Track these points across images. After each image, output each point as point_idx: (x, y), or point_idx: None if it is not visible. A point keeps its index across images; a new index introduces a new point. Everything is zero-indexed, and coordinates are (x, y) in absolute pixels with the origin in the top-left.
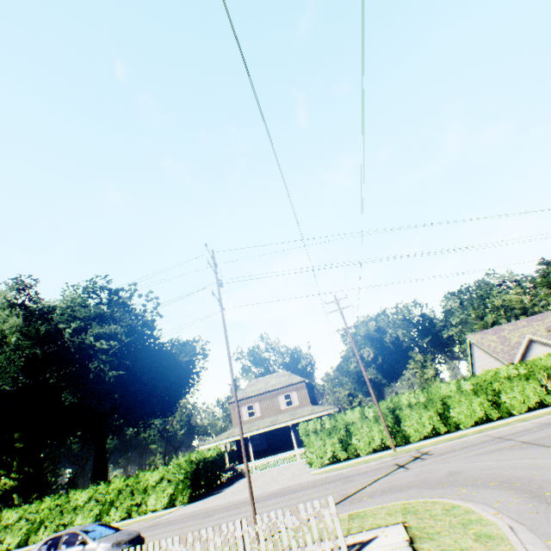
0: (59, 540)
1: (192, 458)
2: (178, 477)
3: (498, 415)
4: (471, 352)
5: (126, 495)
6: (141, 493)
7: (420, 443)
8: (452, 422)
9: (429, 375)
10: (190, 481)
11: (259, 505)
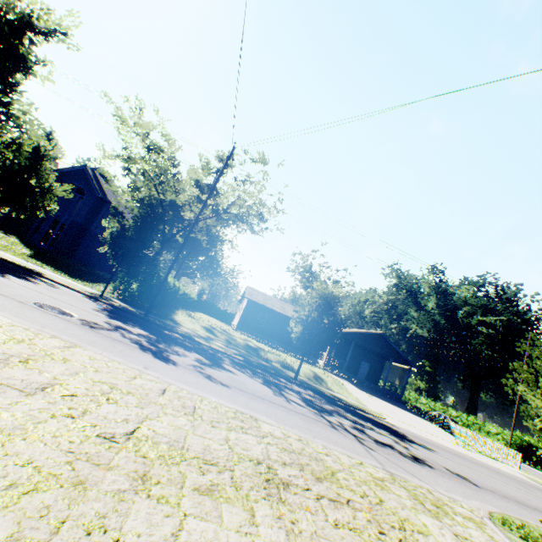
0: (441, 414)
1: (524, 438)
2: (508, 439)
3: None
4: None
5: (475, 427)
6: (484, 432)
7: None
8: None
9: None
10: (517, 448)
11: (537, 473)
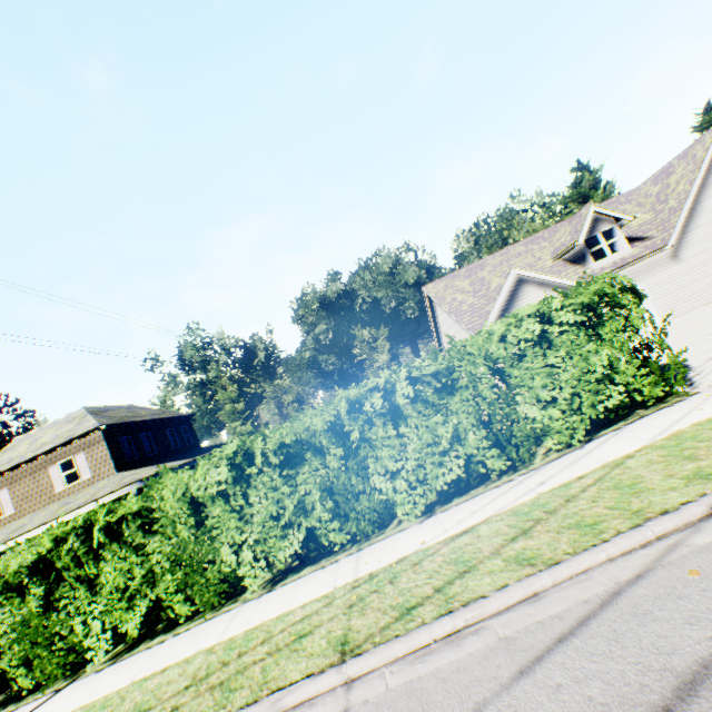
0: None
1: None
2: None
3: (348, 537)
4: (435, 317)
5: None
6: None
7: (61, 709)
8: (214, 582)
9: (381, 364)
10: None
11: None
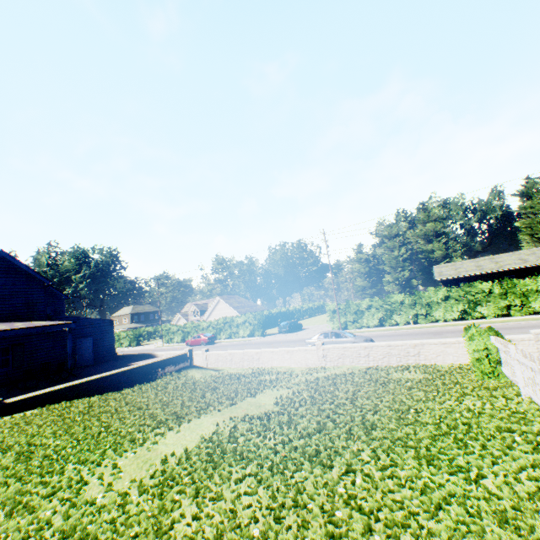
0: None
1: None
2: None
3: None
4: None
5: None
6: None
7: None
8: None
9: None
10: None
11: None
